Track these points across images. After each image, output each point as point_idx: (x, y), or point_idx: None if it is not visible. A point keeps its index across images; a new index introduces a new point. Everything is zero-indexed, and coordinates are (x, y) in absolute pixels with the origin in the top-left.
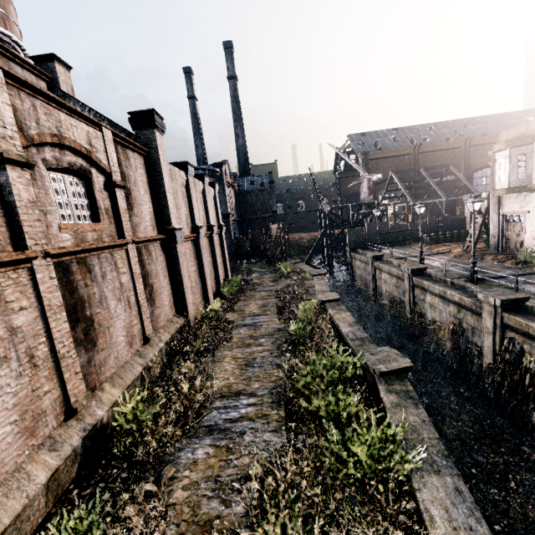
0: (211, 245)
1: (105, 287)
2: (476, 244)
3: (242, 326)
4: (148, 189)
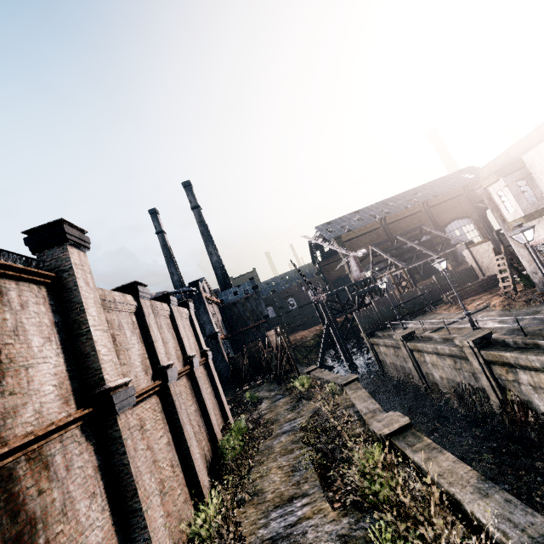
0: (193, 385)
1: None
2: (515, 288)
3: None
4: (55, 334)
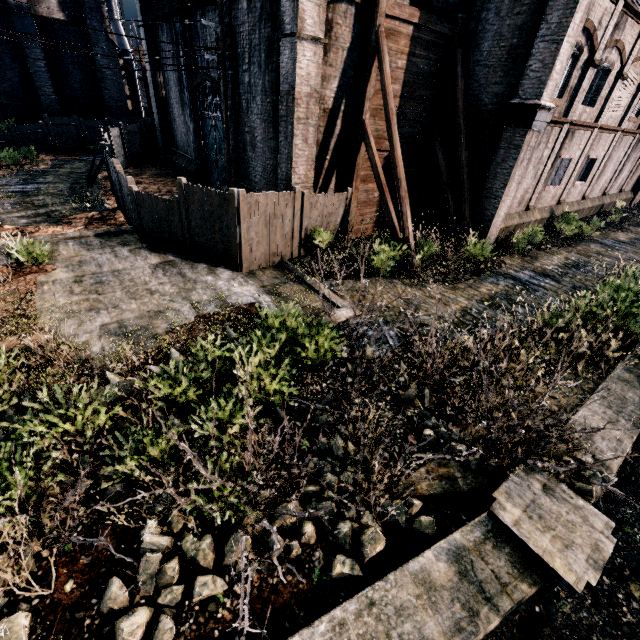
0: None
1: (633, 155)
2: None
3: None
4: None
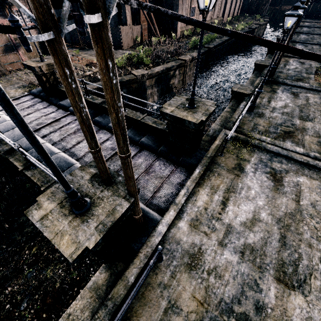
0: (236, 0)
1: (217, 3)
2: None
3: (233, 25)
4: None
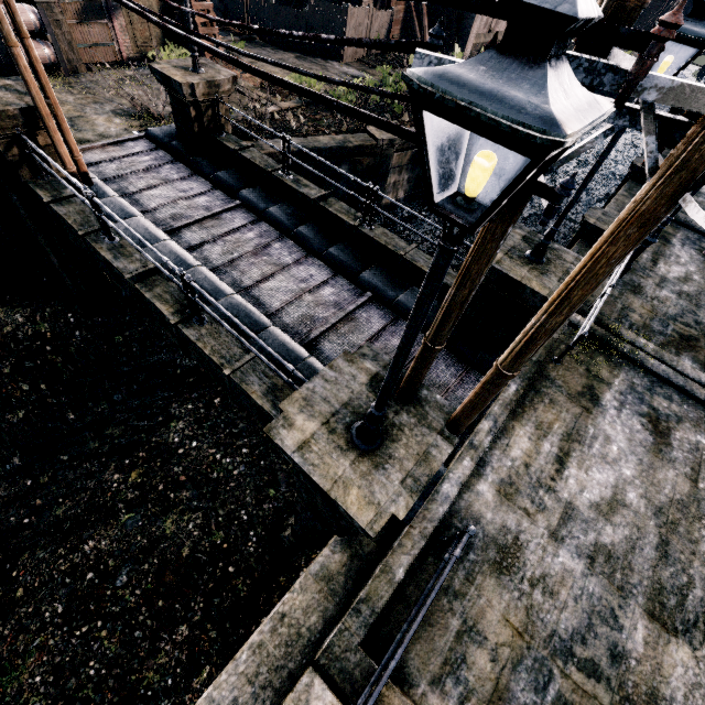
0: None
1: None
2: None
3: None
4: None
